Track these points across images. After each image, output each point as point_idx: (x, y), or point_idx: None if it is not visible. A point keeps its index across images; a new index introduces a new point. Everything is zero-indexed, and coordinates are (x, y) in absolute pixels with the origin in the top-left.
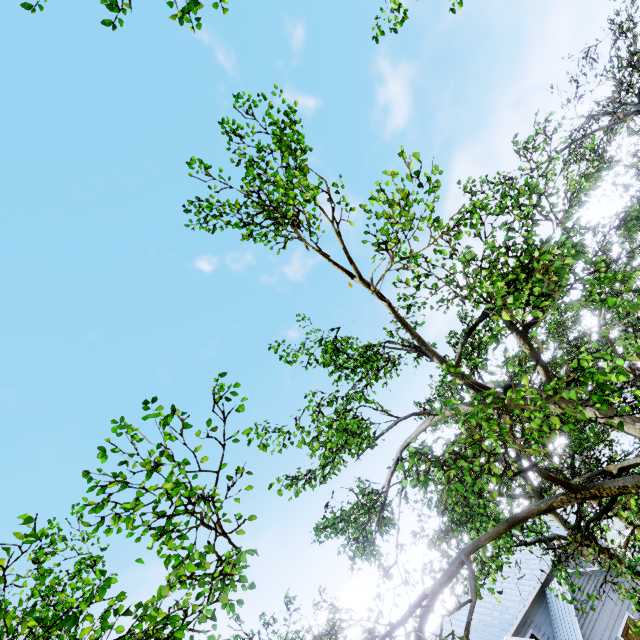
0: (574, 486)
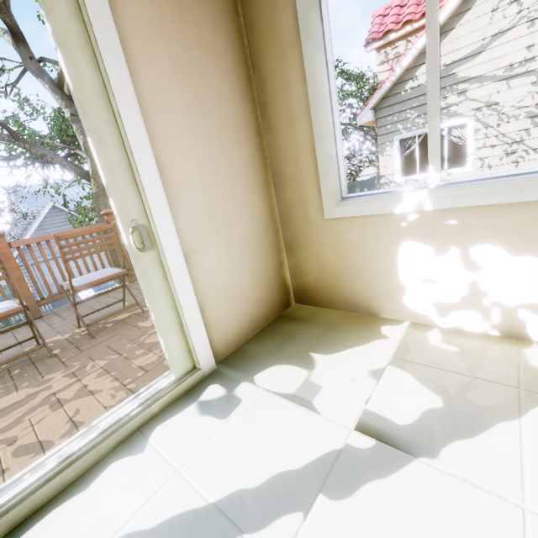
0: (18, 137)
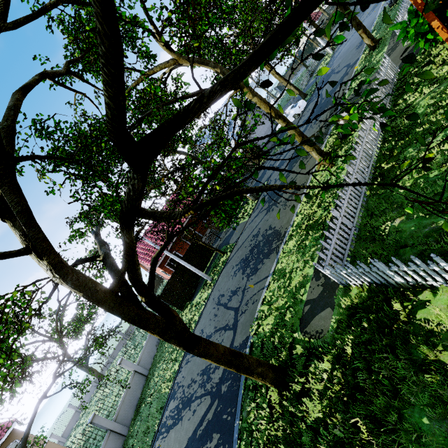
0: None
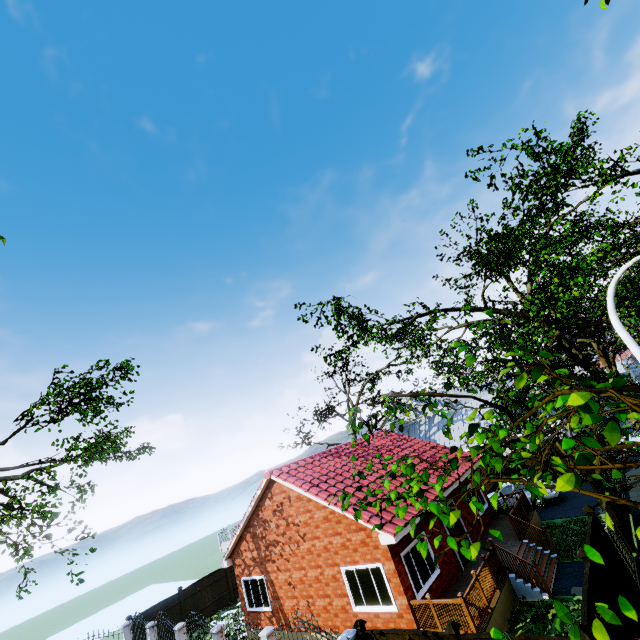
0: None
